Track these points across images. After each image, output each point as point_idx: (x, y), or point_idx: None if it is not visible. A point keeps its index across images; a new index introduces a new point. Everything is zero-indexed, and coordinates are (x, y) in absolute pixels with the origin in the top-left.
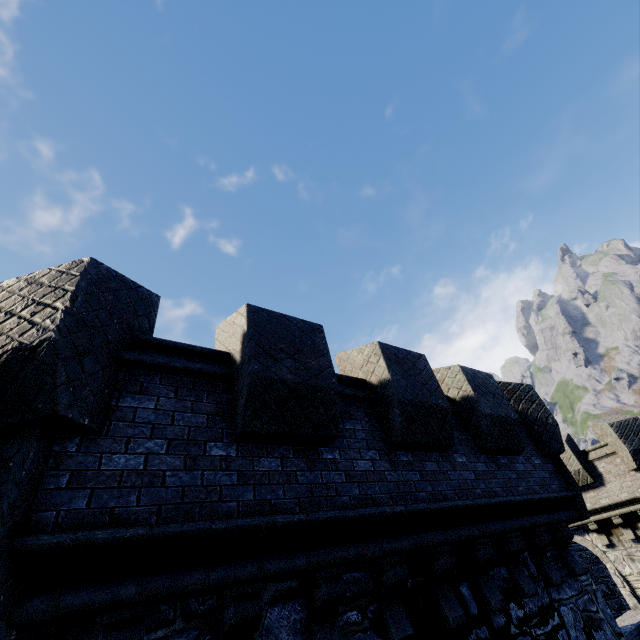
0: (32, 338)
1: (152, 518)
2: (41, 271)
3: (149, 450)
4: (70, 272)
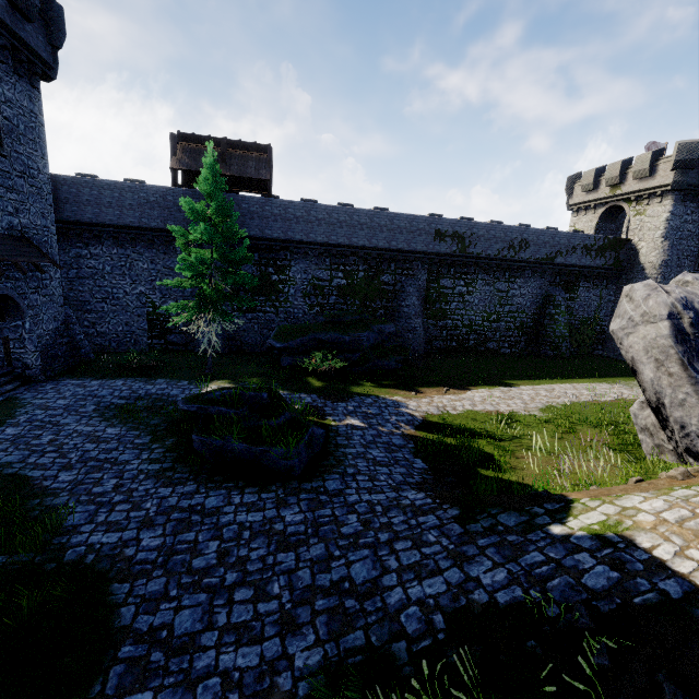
0: (694, 158)
1: (695, 182)
2: (691, 142)
3: (696, 173)
4: (698, 144)
